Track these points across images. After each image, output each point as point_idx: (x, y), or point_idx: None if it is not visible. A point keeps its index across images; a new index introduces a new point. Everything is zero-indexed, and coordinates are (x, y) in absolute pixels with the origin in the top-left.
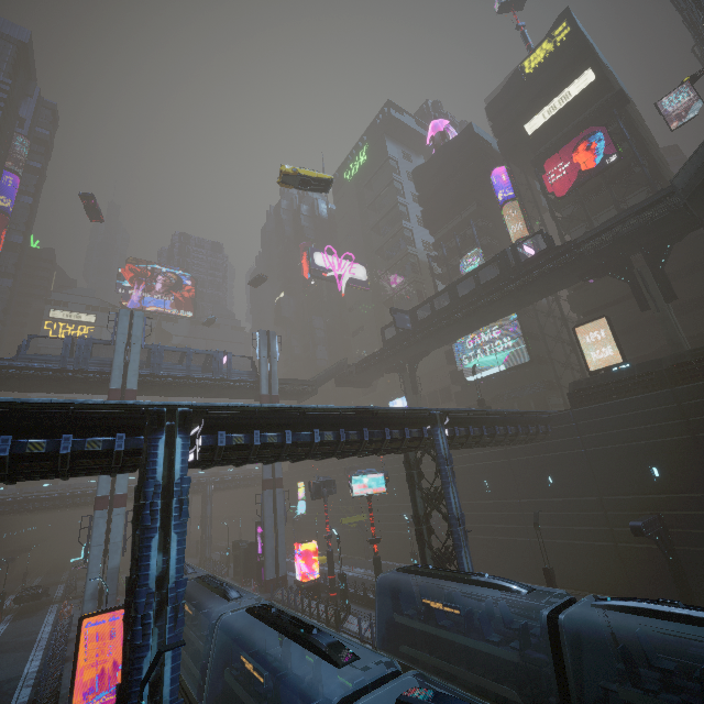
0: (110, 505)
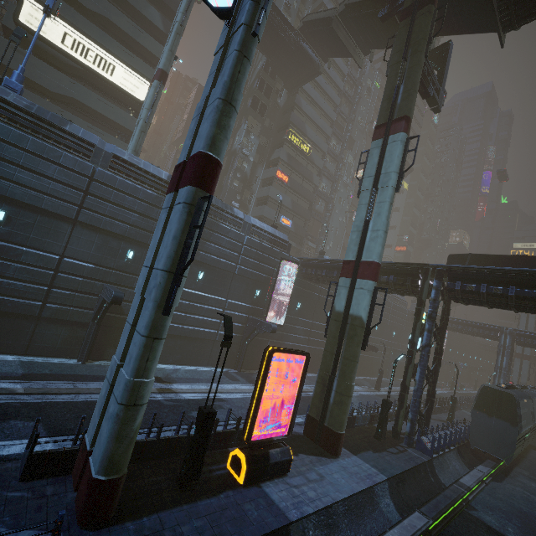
0: (521, 357)
